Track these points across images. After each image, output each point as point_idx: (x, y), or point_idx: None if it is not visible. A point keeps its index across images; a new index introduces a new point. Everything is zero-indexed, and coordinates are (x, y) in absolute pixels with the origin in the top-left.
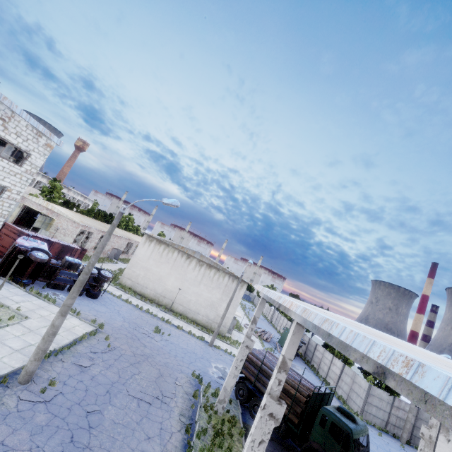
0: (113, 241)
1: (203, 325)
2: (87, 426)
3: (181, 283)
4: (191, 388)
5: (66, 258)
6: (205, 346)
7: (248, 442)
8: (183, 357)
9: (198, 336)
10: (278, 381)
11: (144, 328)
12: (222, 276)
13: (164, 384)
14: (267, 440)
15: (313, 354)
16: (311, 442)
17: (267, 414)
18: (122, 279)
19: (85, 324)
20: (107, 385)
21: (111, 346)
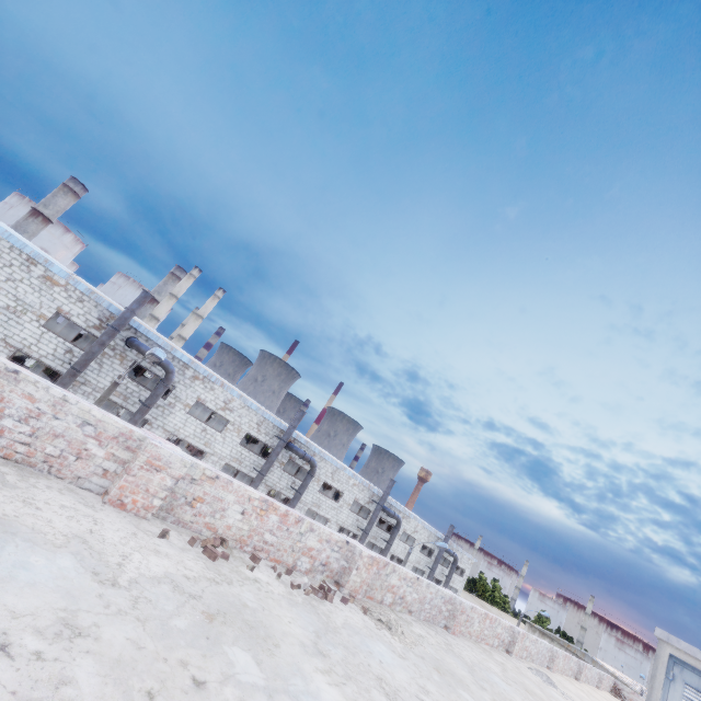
0: None
1: None
2: None
3: None
4: None
5: None
6: None
7: None
8: None
9: None
10: None
11: None
12: None
13: None
14: None
15: None
16: None
17: None
18: None
19: None
20: None
21: None
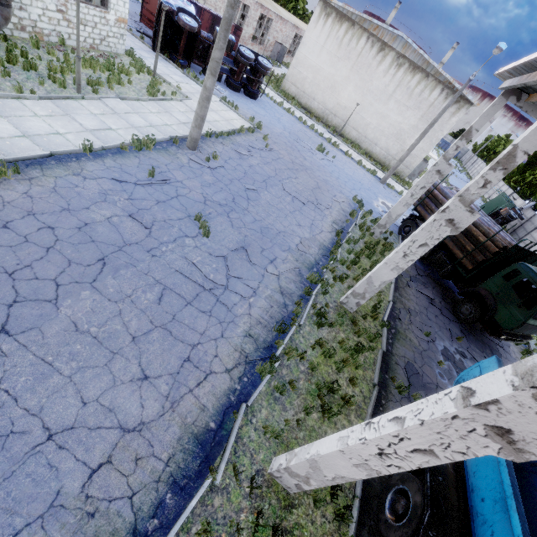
0: (275, 29)
1: (378, 161)
2: (245, 197)
3: (361, 96)
4: (349, 208)
5: (217, 29)
6: (375, 181)
7: (407, 241)
8: (346, 182)
9: (368, 169)
10: (484, 181)
11: (306, 143)
12: (429, 88)
13: (320, 195)
14: (431, 245)
15: (527, 234)
16: (479, 288)
17: (444, 219)
18: (285, 84)
19: (243, 120)
20: (264, 177)
21: (269, 147)
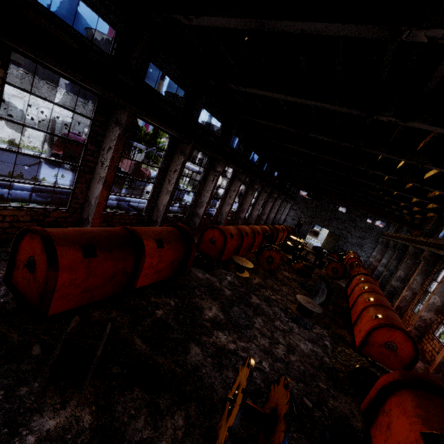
0: None
1: None
2: None
3: None
4: None
5: None
6: None
7: None
8: None
9: None
10: None
11: None
12: None
13: None
14: None
15: None
16: None
17: None
18: None
19: None
20: None
21: None
